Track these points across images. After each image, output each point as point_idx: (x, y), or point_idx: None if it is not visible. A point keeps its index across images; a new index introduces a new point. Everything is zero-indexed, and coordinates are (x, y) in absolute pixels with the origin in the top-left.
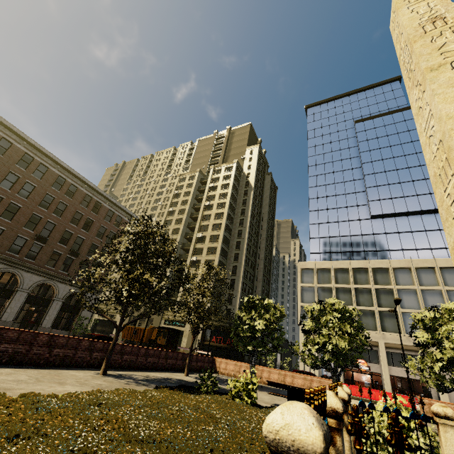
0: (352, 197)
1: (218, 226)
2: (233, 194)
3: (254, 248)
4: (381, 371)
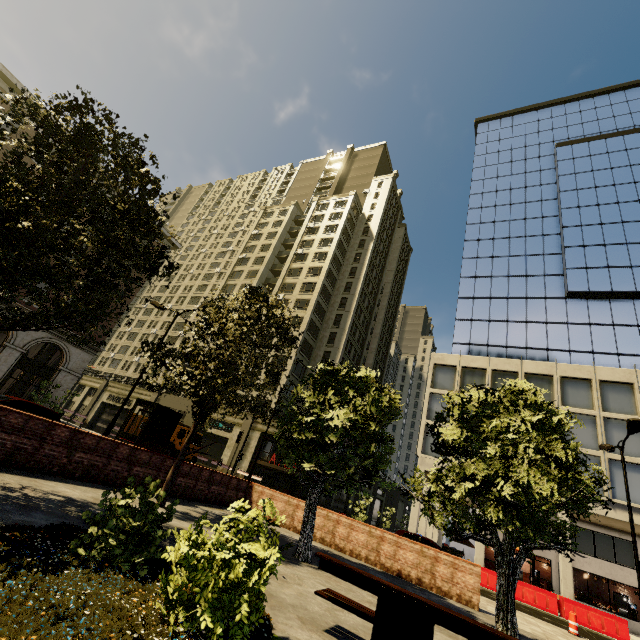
0: (536, 261)
1: (311, 287)
2: (341, 241)
3: (362, 331)
4: (553, 556)
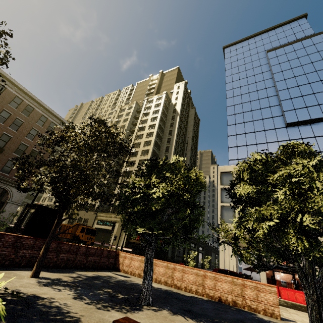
0: (267, 111)
1: (149, 143)
2: (162, 117)
3: None
4: None
